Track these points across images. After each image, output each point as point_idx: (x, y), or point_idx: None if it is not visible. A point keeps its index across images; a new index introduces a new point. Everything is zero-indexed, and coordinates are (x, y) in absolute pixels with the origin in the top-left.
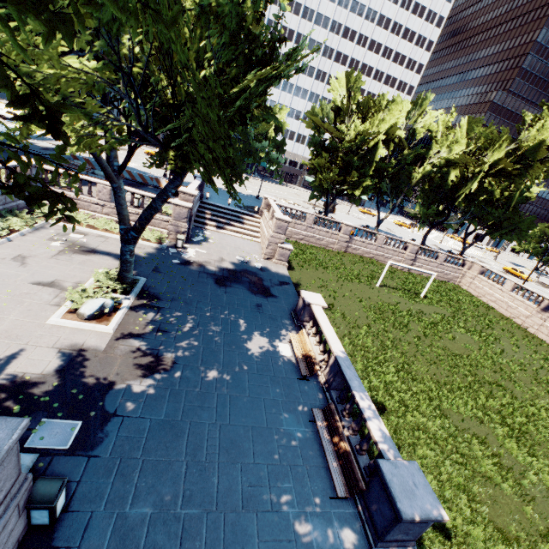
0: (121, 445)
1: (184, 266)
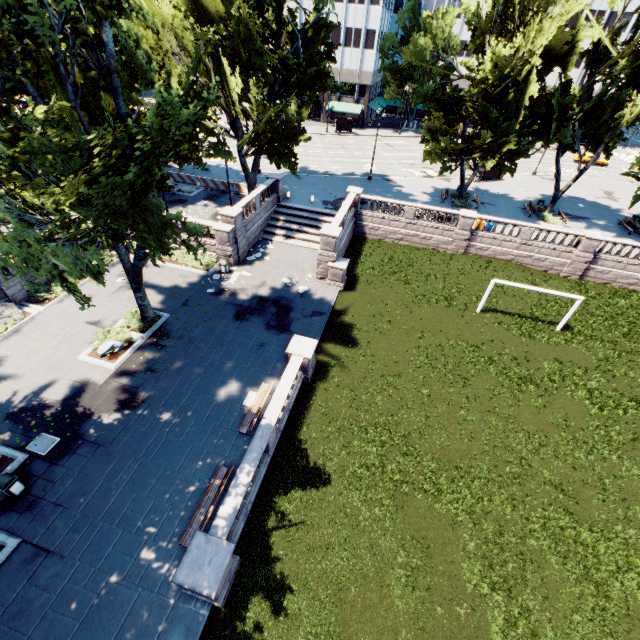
0: (72, 460)
1: (215, 296)
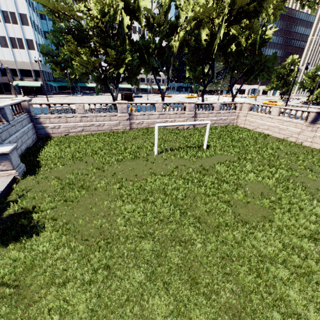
0: None
1: None
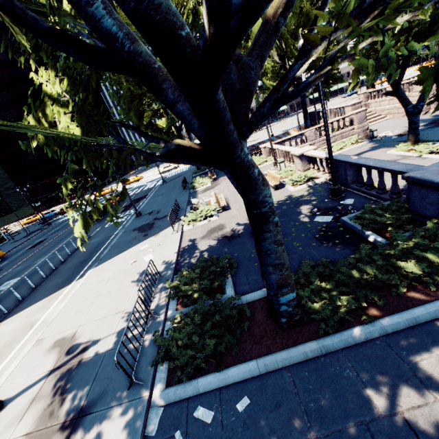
0: None
1: (405, 135)
